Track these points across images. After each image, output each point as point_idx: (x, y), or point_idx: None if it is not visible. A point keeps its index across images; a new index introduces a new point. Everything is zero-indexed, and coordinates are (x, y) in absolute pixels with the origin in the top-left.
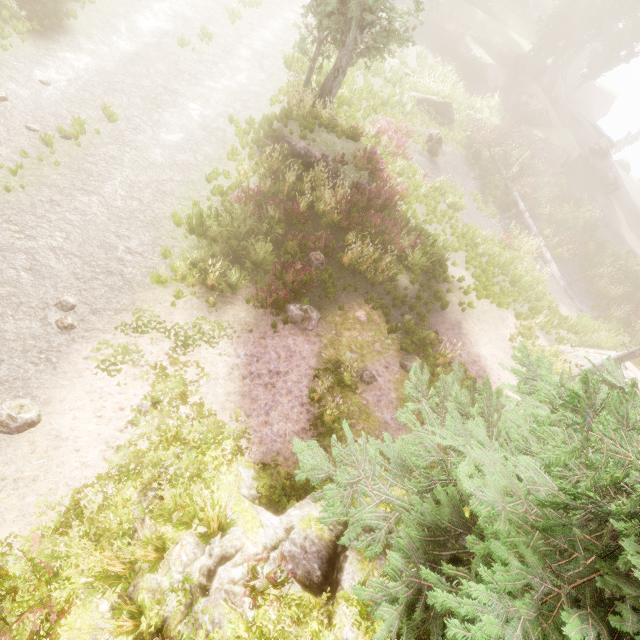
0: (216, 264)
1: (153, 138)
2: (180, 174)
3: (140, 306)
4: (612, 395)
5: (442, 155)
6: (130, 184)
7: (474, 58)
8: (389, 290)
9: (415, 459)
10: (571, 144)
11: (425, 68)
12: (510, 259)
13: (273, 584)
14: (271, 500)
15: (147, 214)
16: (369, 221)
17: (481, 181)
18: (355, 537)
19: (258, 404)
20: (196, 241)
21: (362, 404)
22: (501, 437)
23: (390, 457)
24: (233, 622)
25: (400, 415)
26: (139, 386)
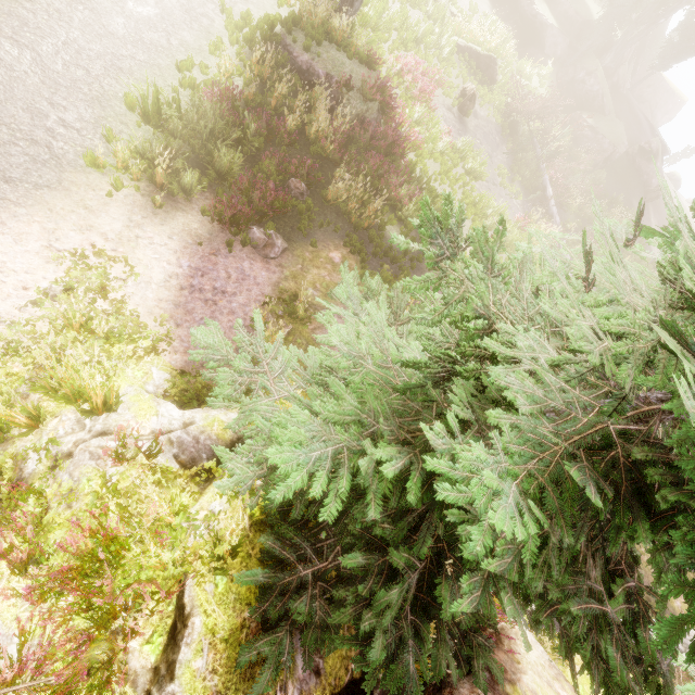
0: (163, 153)
1: (117, 4)
2: (145, 54)
3: (68, 187)
4: (478, 229)
5: (474, 117)
6: (77, 49)
7: (535, 14)
8: (373, 237)
9: (324, 358)
10: (620, 137)
11: (477, 14)
12: (519, 238)
13: (146, 456)
14: (179, 400)
15: (93, 88)
16: (368, 162)
17: (512, 157)
18: (245, 425)
19: (192, 317)
20: (151, 133)
21: (312, 339)
22: (411, 337)
23: (308, 366)
24: (92, 481)
25: (320, 316)
26: (52, 270)
